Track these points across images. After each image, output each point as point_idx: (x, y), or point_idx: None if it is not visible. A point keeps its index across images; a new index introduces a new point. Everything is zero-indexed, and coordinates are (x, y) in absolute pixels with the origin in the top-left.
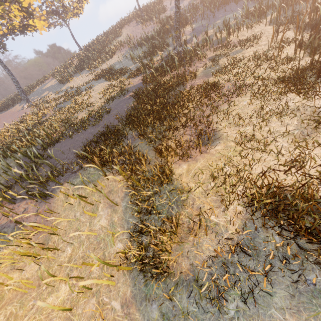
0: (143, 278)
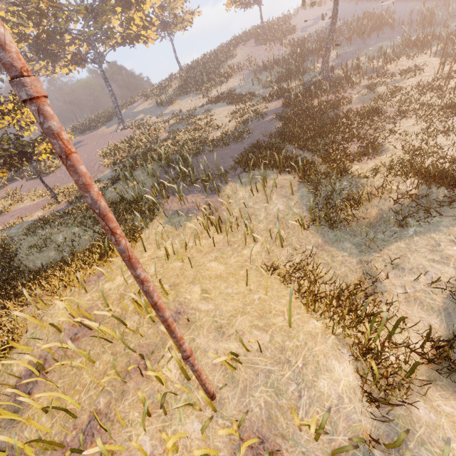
0: (330, 232)
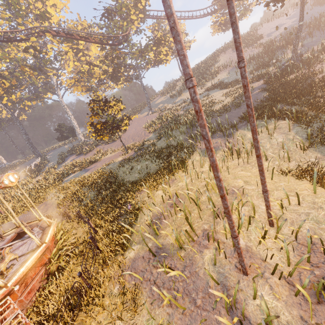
0: None
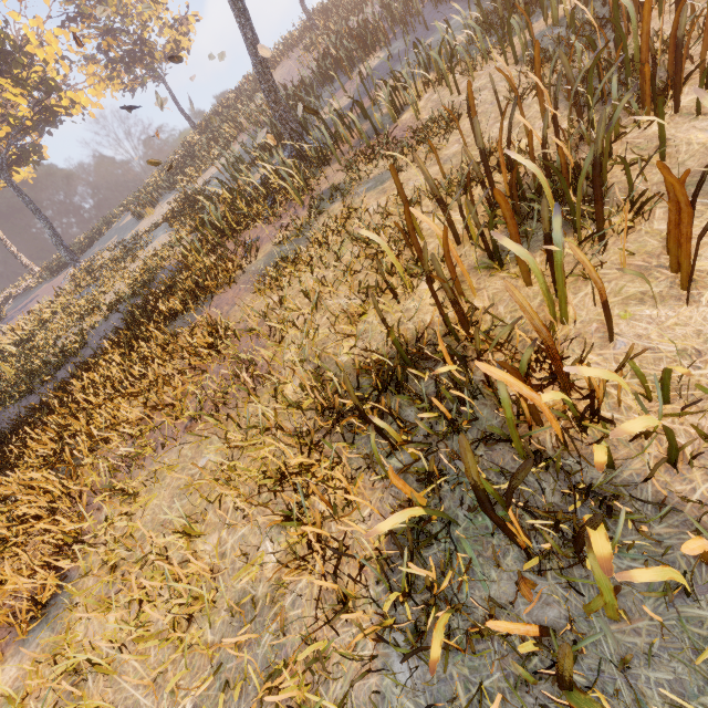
0: None
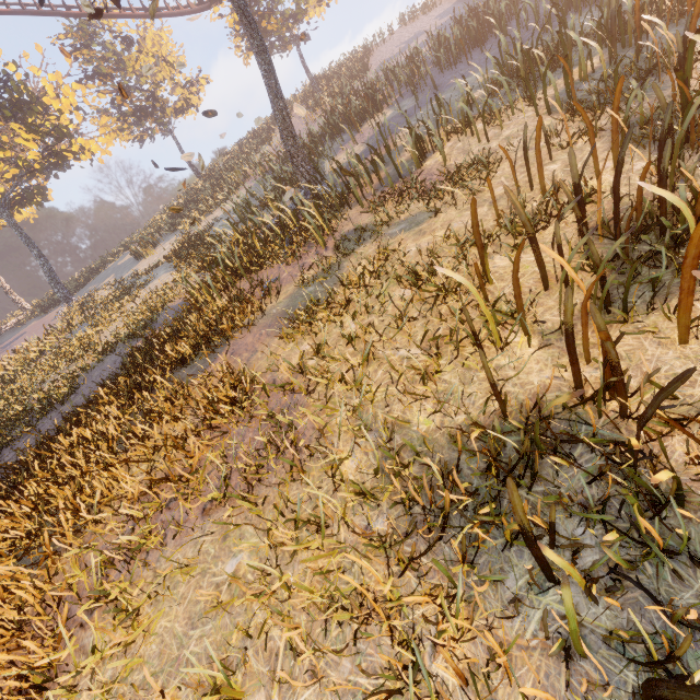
0: None
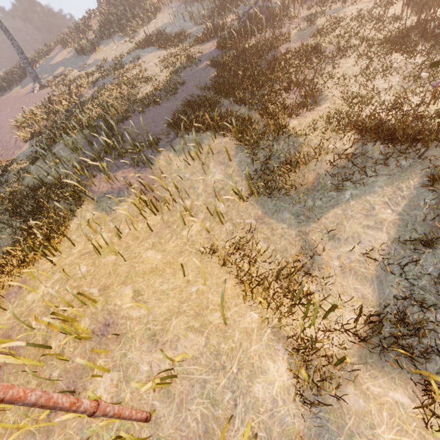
0: (270, 202)
